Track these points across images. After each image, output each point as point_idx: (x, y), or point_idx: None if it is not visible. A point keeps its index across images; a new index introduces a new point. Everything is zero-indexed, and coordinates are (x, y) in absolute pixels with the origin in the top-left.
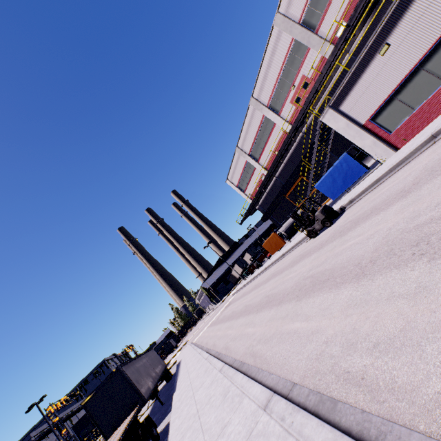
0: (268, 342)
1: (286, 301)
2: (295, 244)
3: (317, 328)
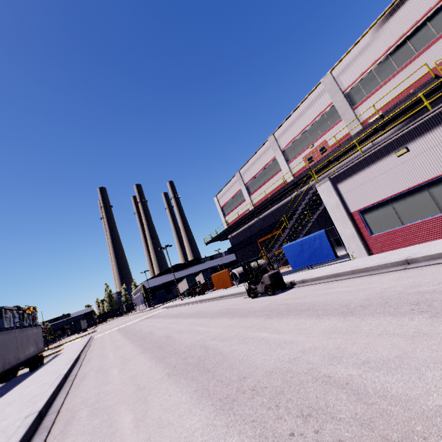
0: (92, 417)
1: (165, 363)
2: (236, 293)
3: None
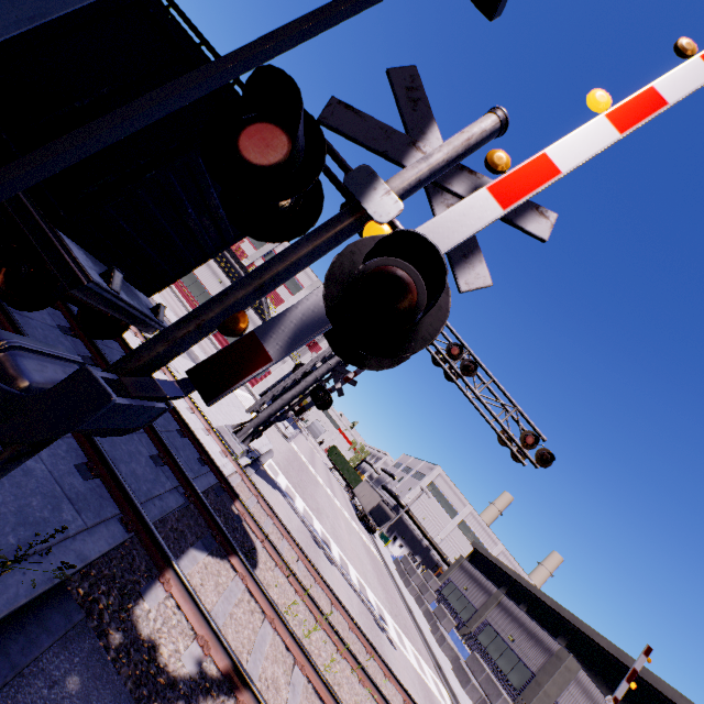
0: None
1: None
2: None
3: None
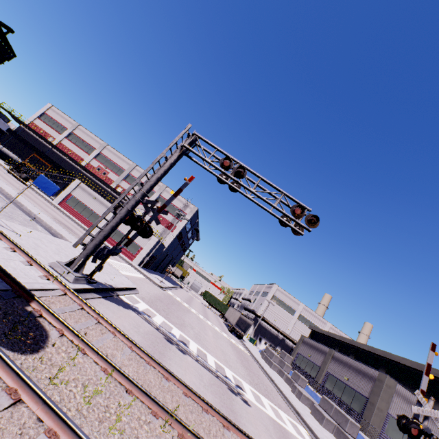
0: None
1: None
2: None
3: None
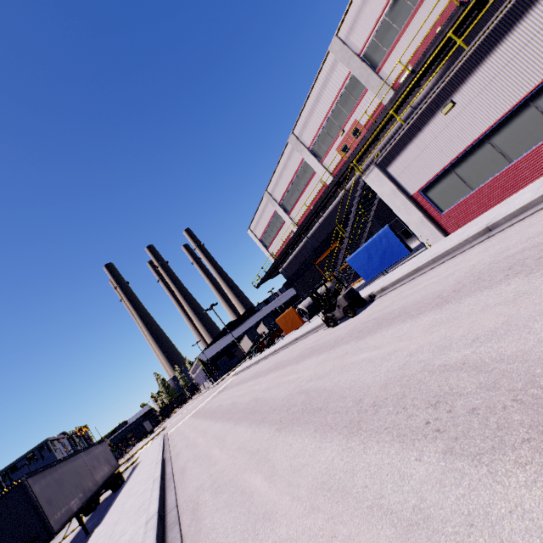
0: (218, 495)
1: (267, 422)
2: (312, 329)
3: (273, 508)
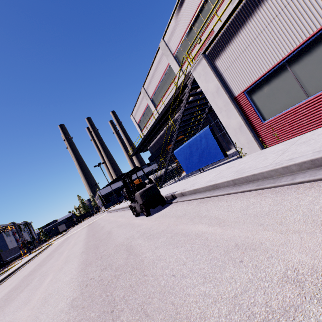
0: None
1: None
2: None
3: None
